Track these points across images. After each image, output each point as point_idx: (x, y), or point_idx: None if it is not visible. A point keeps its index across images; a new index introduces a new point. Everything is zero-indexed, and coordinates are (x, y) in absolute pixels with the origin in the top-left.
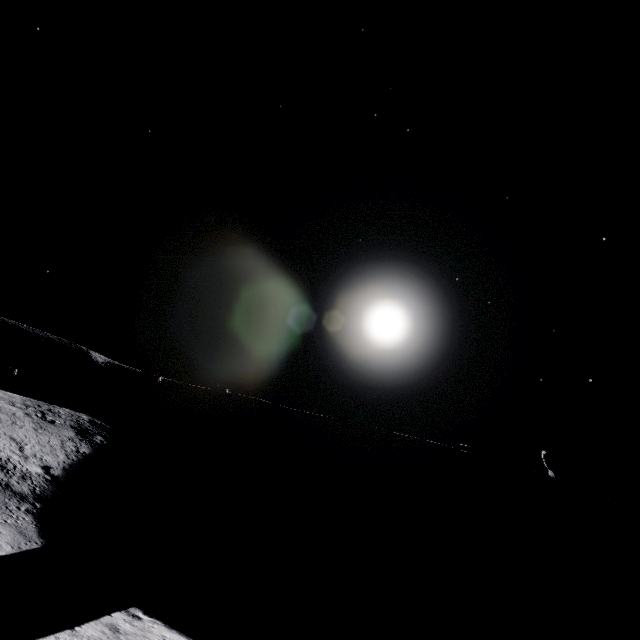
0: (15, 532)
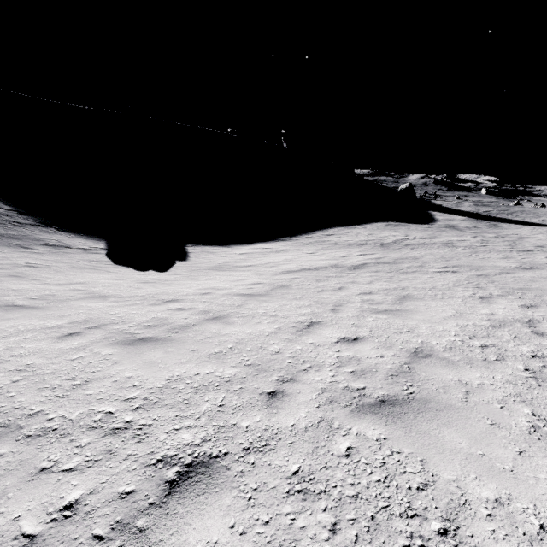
0: (84, 239)
